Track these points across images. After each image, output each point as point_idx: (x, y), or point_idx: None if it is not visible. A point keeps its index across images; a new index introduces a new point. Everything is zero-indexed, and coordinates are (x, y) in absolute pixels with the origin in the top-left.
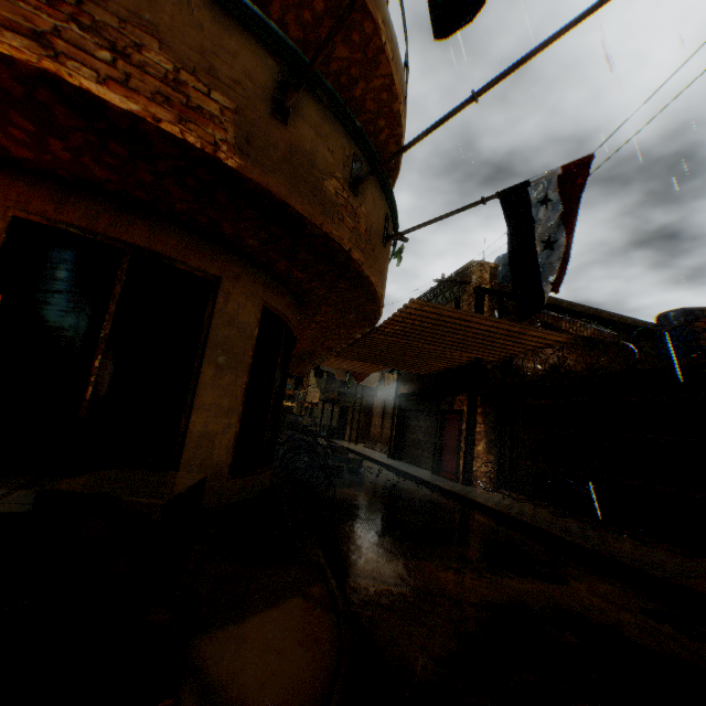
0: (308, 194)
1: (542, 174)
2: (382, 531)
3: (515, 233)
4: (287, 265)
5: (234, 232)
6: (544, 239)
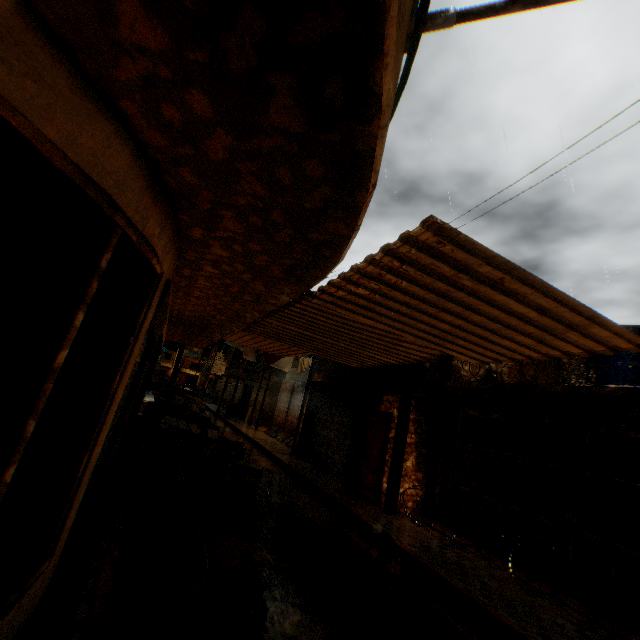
0: None
1: None
2: None
3: None
4: None
5: None
6: None
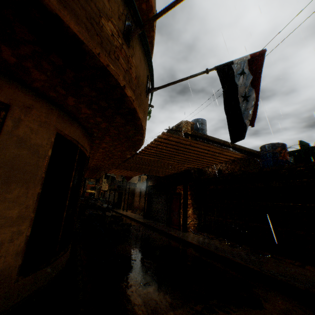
0: (84, 20)
1: (239, 58)
2: (146, 281)
3: (227, 90)
4: (75, 101)
5: (18, 61)
6: (244, 95)
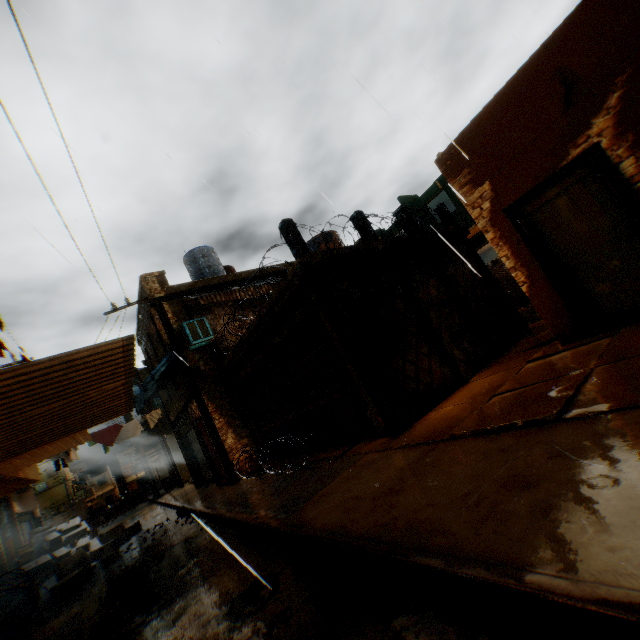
0: None
1: None
2: None
3: None
4: None
5: None
6: None
